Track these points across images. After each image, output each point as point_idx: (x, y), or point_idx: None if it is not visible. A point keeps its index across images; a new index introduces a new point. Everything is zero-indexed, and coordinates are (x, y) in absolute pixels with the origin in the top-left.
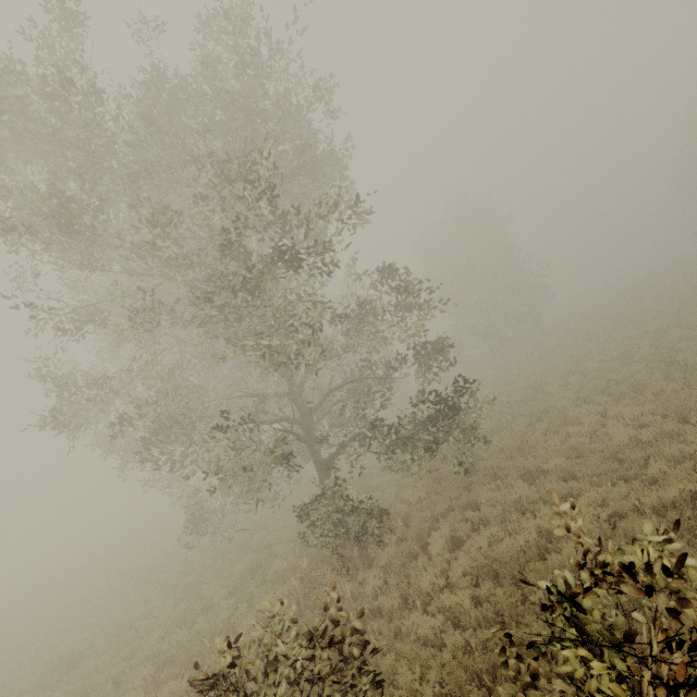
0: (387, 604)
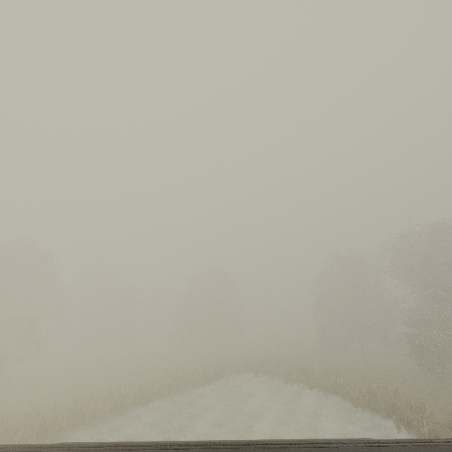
0: None
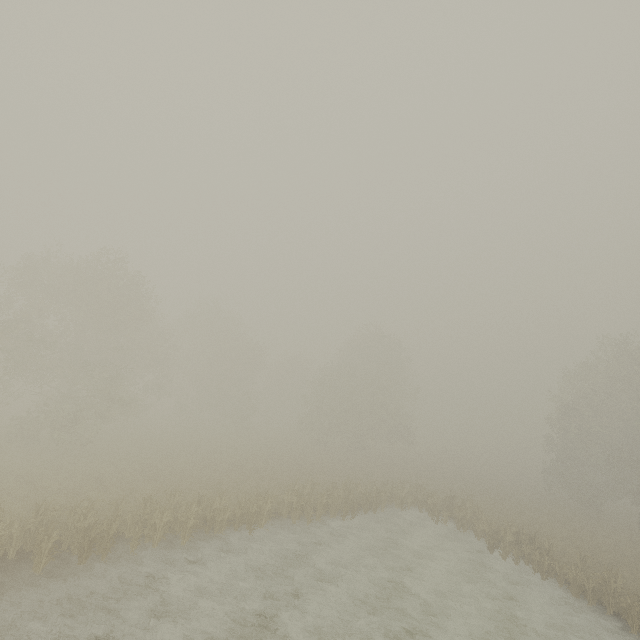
0: None
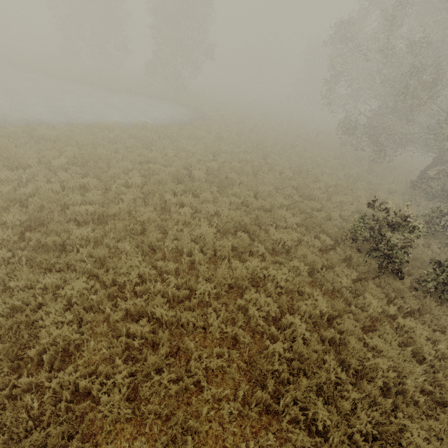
0: None
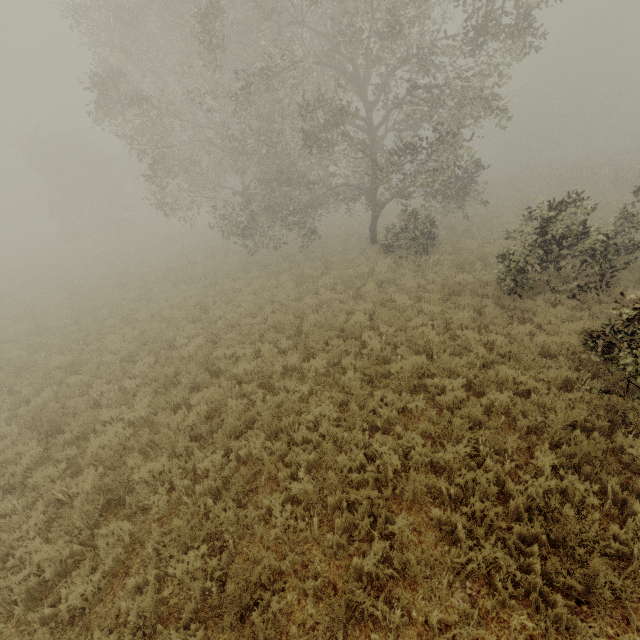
0: (470, 259)
